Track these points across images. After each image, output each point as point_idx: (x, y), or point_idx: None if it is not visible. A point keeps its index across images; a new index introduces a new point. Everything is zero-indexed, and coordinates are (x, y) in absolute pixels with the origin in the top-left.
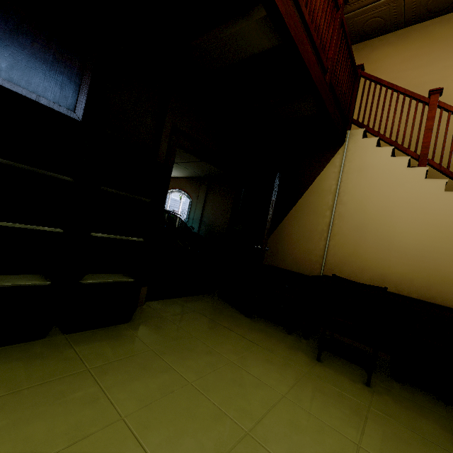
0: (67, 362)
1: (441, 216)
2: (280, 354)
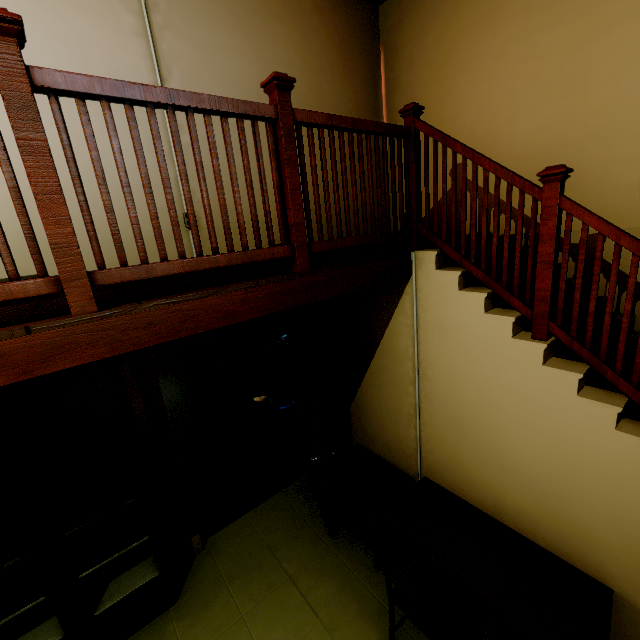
0: None
1: (573, 439)
2: (341, 637)
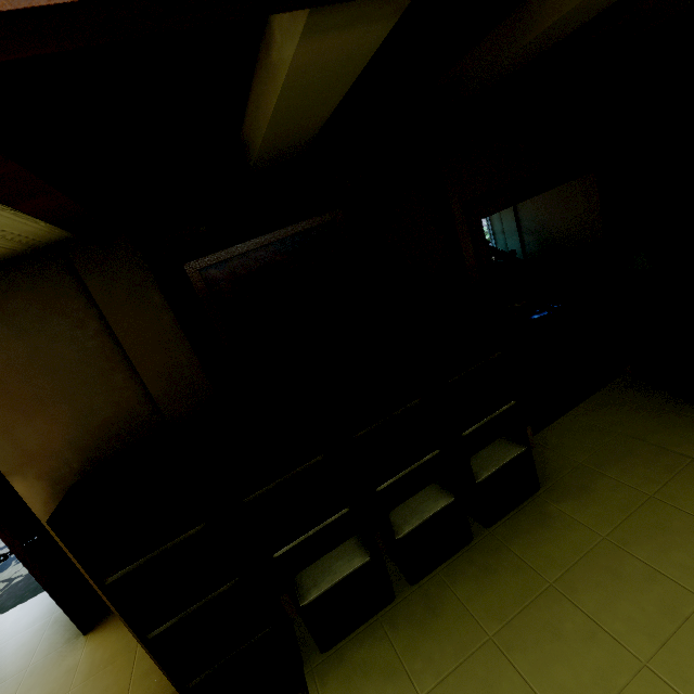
0: (521, 574)
1: None
2: None
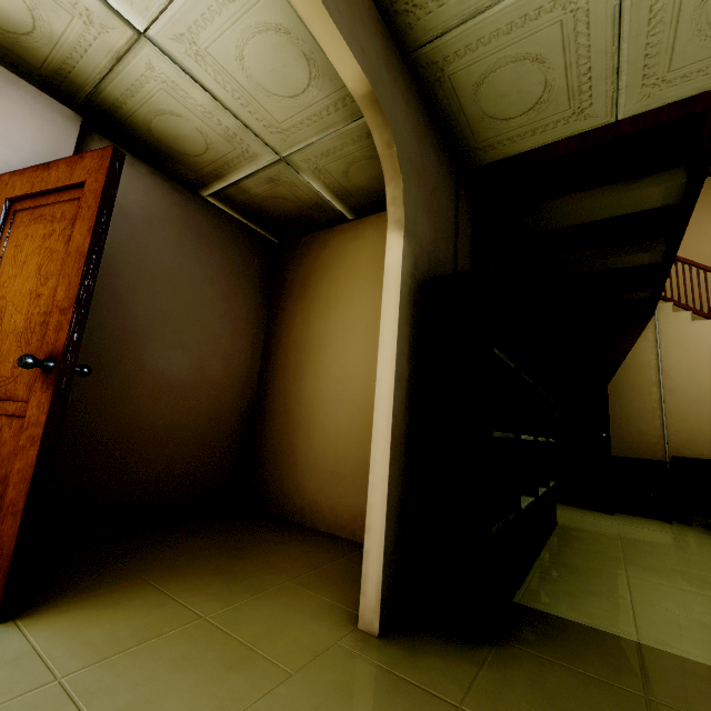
0: (600, 554)
1: None
2: (701, 538)
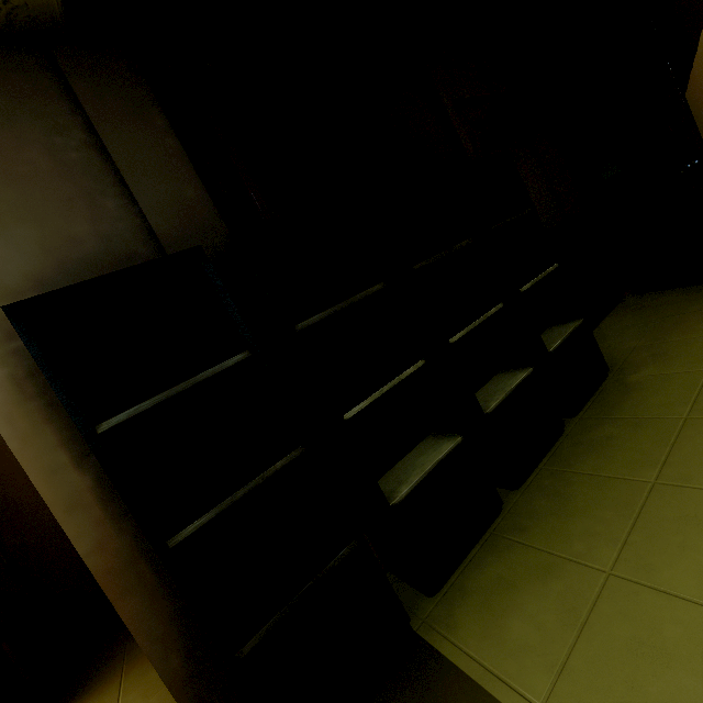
0: (644, 427)
1: None
2: None
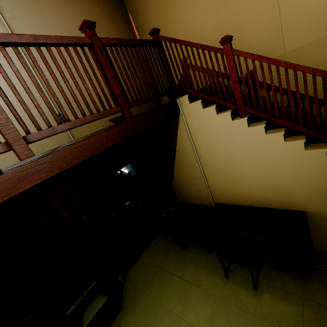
0: None
1: (270, 154)
2: (204, 286)
